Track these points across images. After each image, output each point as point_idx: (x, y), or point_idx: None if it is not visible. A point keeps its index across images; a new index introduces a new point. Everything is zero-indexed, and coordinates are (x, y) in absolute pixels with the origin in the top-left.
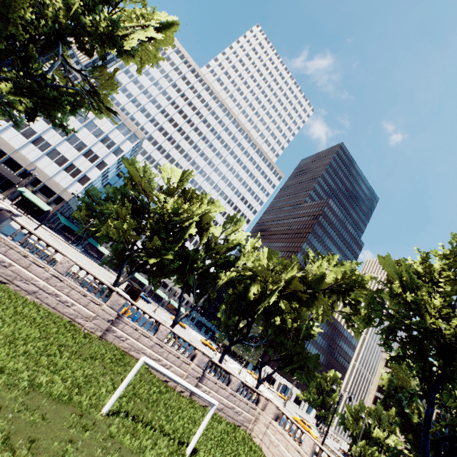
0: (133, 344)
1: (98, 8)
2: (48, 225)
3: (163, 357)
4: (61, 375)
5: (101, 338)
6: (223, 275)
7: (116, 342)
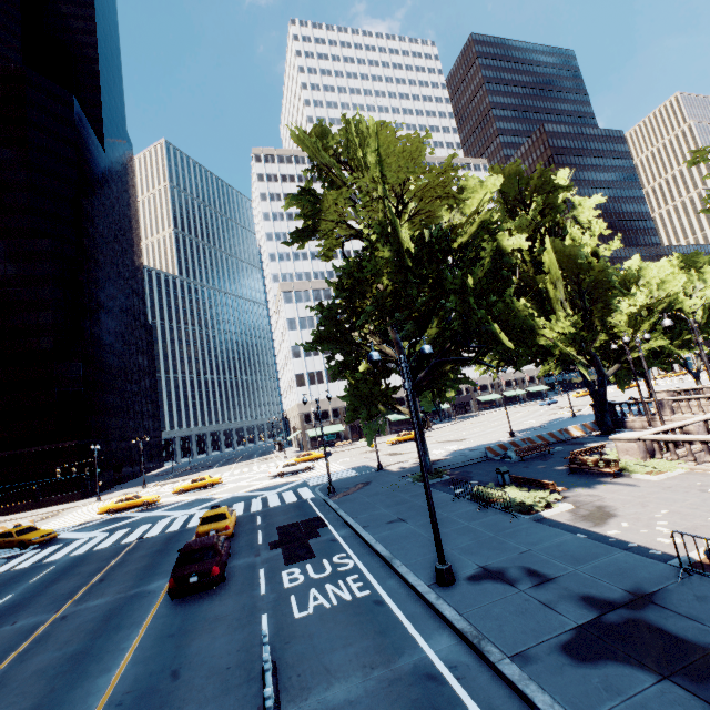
0: None
1: (564, 229)
2: None
3: None
4: None
5: None
6: (704, 312)
7: None
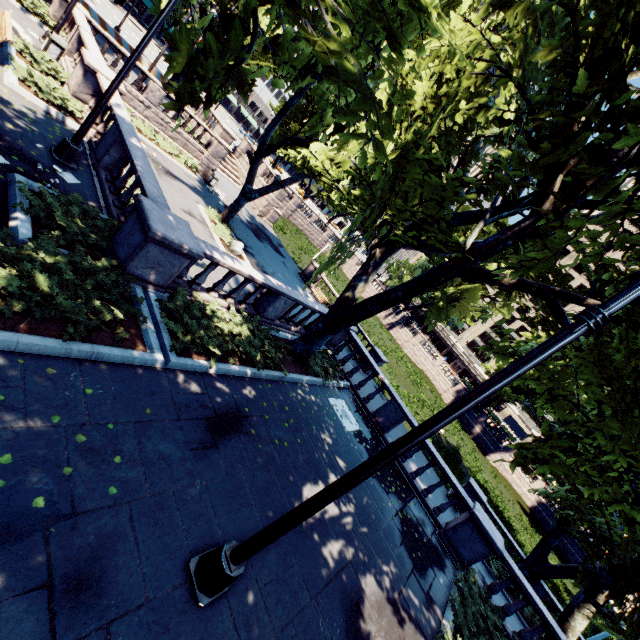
0: (300, 223)
1: None
2: (125, 5)
3: (312, 230)
4: (299, 245)
5: (286, 219)
6: None
7: (292, 221)
